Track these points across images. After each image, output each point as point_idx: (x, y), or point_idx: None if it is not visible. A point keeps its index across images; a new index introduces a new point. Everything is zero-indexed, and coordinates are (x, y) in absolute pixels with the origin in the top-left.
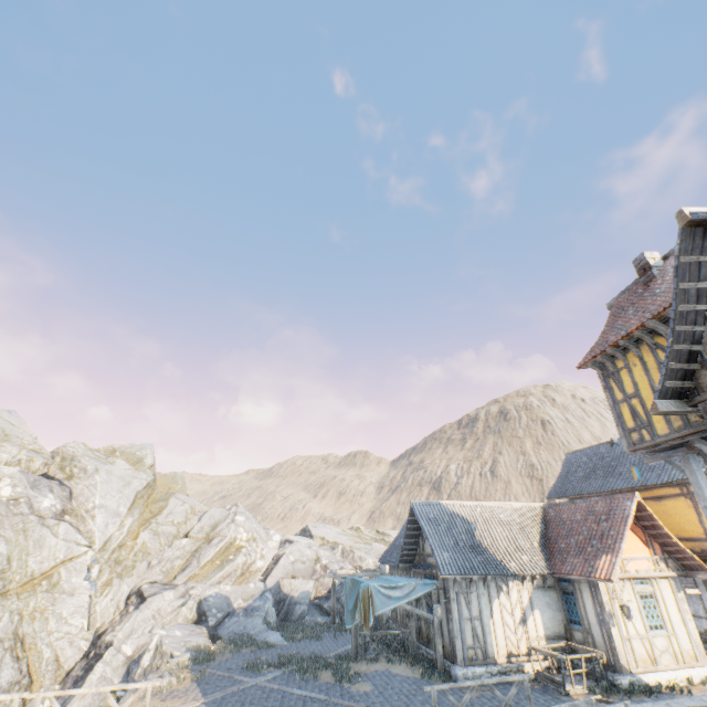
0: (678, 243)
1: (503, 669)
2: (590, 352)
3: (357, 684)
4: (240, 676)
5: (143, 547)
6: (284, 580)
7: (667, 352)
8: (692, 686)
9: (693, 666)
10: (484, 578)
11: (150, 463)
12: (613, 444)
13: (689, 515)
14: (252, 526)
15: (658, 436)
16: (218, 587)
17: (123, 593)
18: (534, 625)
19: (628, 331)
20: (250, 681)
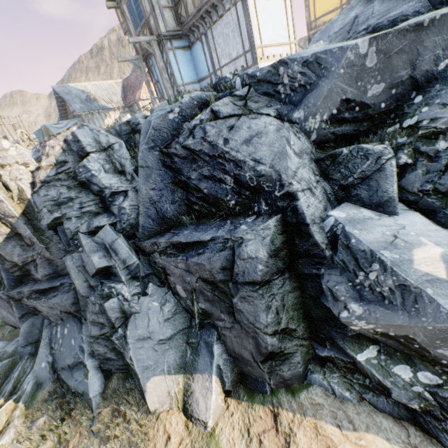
0: None
1: None
2: None
3: None
4: None
5: None
6: None
7: None
8: None
9: None
10: (98, 112)
11: None
12: None
13: None
14: None
15: None
16: None
17: None
18: None
19: None
20: None
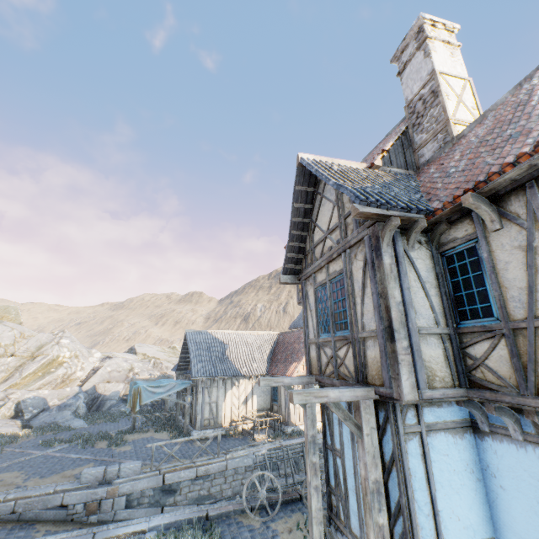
0: (295, 177)
1: (225, 430)
2: None
3: (122, 447)
4: (32, 451)
5: None
6: (100, 384)
7: (287, 247)
8: None
9: None
10: (223, 378)
11: None
12: None
13: None
14: (76, 347)
15: None
16: (37, 392)
17: None
18: (251, 404)
19: None
20: (38, 453)
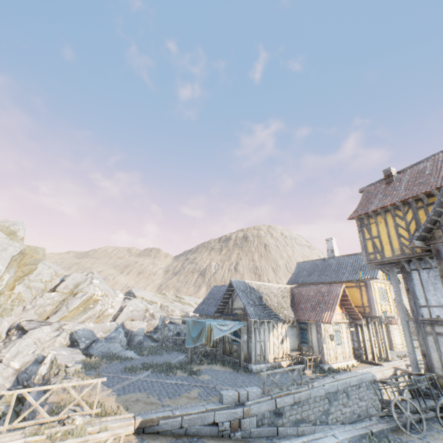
0: None
1: (272, 365)
2: (356, 212)
3: (201, 376)
4: (124, 376)
5: (18, 296)
6: (127, 321)
7: (428, 219)
8: (348, 368)
9: (348, 360)
10: (268, 321)
11: (22, 236)
12: (324, 260)
13: (357, 296)
14: (104, 287)
15: (385, 258)
16: (84, 324)
17: (4, 327)
18: (286, 344)
19: (384, 205)
20: (134, 378)
